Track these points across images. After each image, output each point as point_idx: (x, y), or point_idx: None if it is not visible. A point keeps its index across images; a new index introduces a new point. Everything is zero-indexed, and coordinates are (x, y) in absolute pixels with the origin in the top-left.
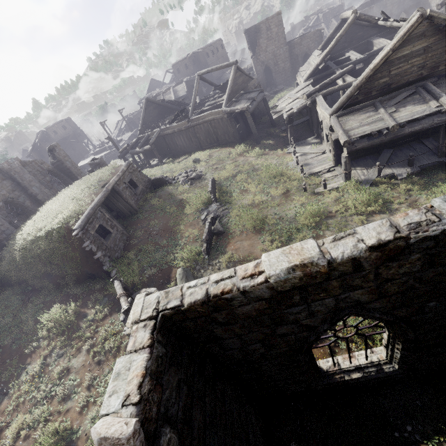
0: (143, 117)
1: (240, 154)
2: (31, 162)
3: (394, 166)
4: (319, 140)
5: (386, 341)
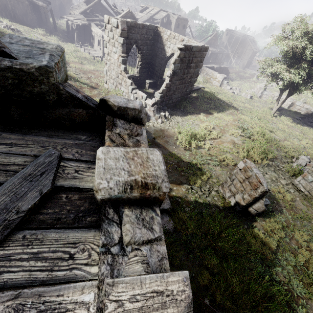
0: None
1: (41, 34)
2: None
3: None
4: (91, 46)
5: (137, 64)
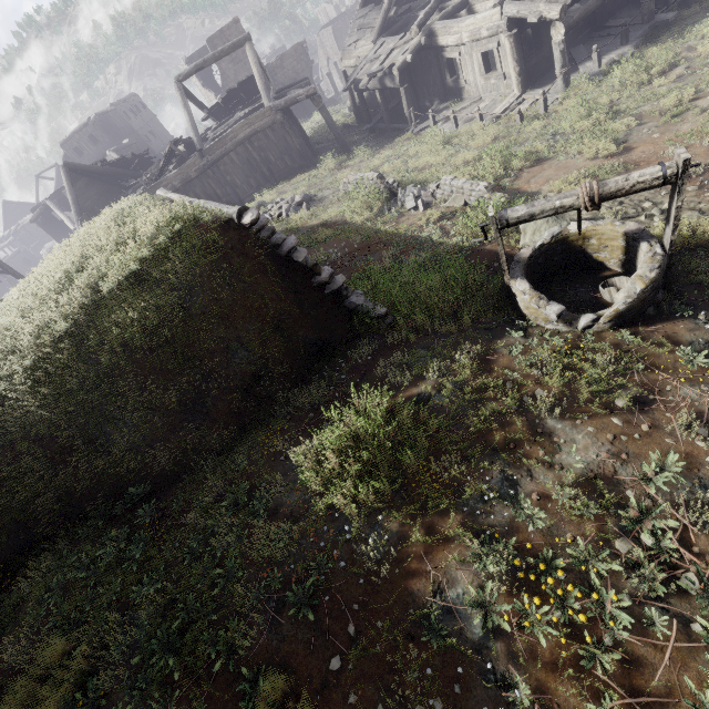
0: (75, 199)
1: (334, 170)
2: None
3: (603, 54)
4: (451, 100)
5: None
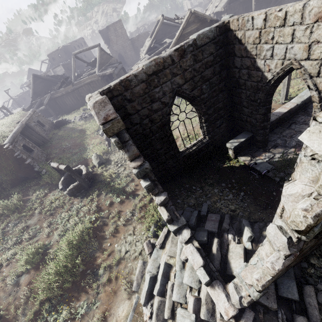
0: (33, 88)
1: None
2: None
3: None
4: None
5: (199, 122)
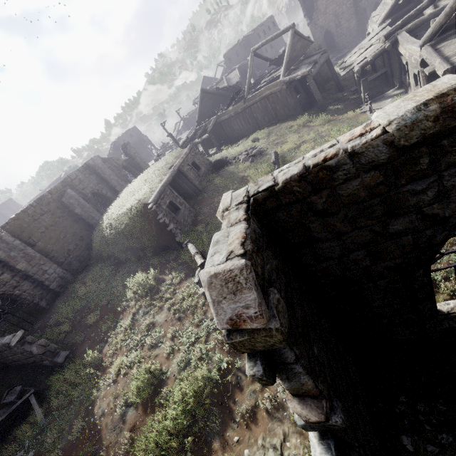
0: (200, 108)
1: (302, 125)
2: (109, 159)
3: None
4: (403, 90)
5: None
